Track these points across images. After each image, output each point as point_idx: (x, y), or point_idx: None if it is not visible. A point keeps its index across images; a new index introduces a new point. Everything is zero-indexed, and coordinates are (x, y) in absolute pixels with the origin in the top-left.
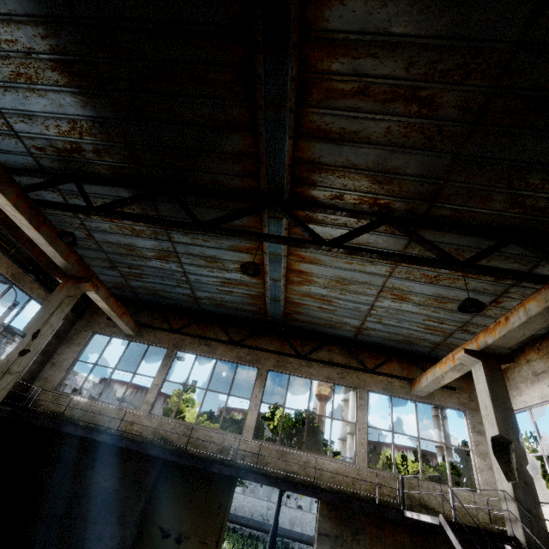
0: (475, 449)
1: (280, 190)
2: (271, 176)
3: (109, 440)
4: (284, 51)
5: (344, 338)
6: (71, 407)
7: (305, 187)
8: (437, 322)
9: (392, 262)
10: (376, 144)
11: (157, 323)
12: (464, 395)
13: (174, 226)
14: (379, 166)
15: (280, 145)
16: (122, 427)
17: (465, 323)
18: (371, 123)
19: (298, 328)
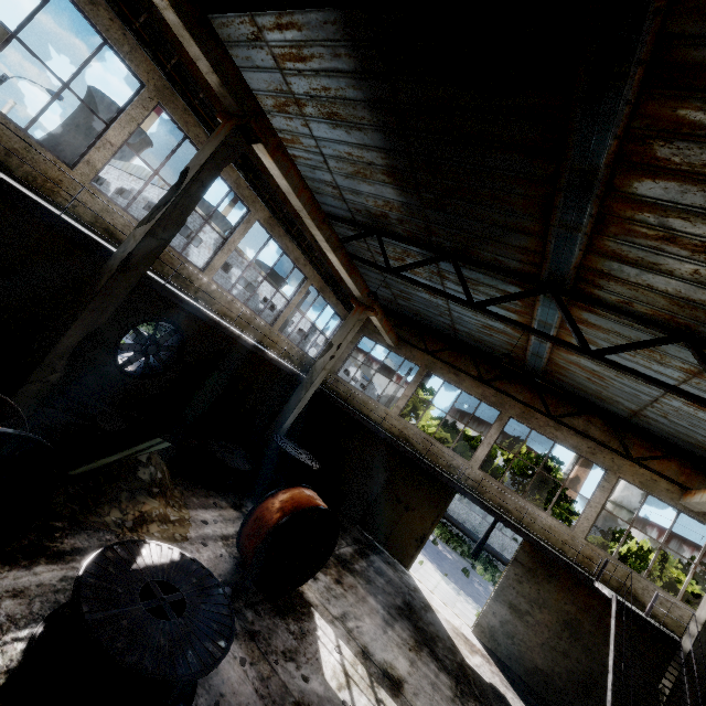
0: None
1: (562, 281)
2: (554, 269)
3: (374, 429)
4: (586, 198)
5: (614, 414)
6: (345, 391)
7: (590, 286)
8: None
9: (688, 371)
10: (679, 277)
11: (414, 341)
12: None
13: (450, 299)
14: (681, 294)
15: (568, 252)
16: (378, 418)
17: None
18: (676, 262)
19: (558, 385)
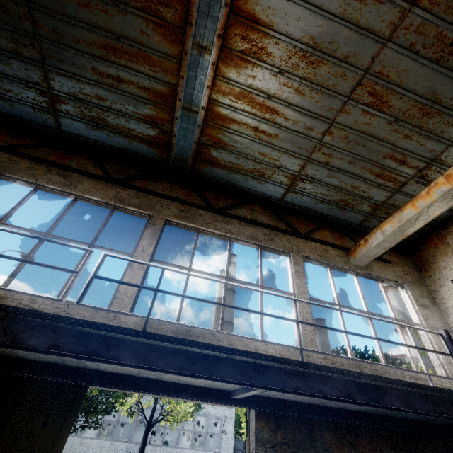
0: (426, 324)
1: None
2: None
3: None
4: None
5: (268, 200)
6: None
7: None
8: (398, 162)
9: None
10: None
11: None
12: (398, 269)
13: None
14: None
15: None
16: None
17: (430, 162)
18: None
19: (210, 180)
